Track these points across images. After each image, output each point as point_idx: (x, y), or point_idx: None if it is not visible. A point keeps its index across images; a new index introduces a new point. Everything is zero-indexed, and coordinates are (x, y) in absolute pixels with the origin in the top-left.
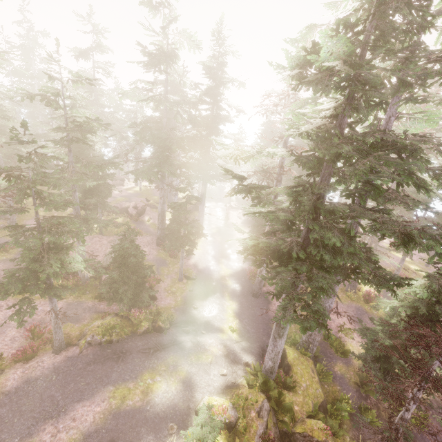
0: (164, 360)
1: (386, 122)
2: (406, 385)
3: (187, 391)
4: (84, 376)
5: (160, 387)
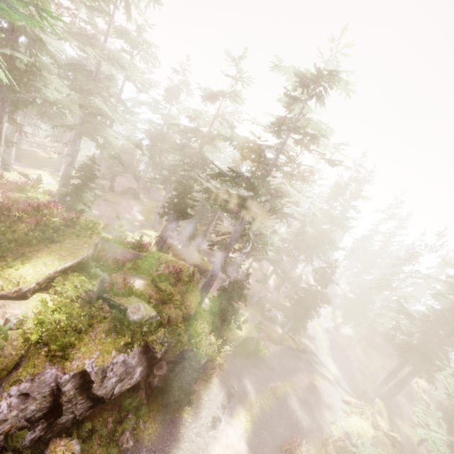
0: (317, 370)
1: None
2: None
3: (333, 390)
4: (292, 361)
5: (323, 382)
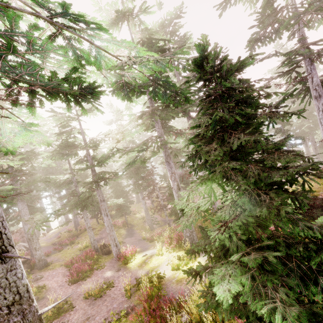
0: None
1: None
2: None
3: None
4: None
5: None
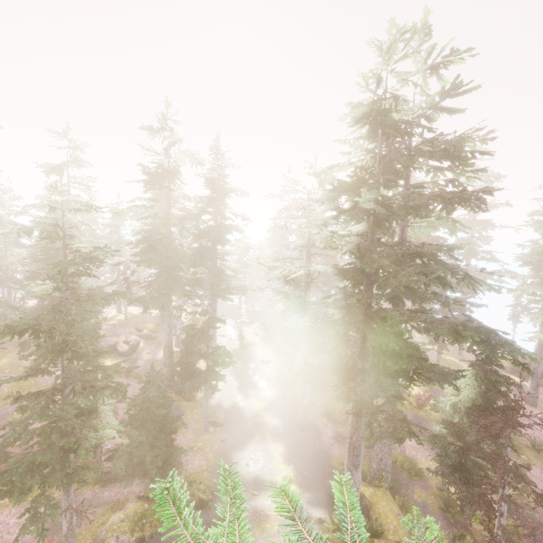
0: None
1: (401, 232)
2: (493, 481)
3: None
4: None
5: None
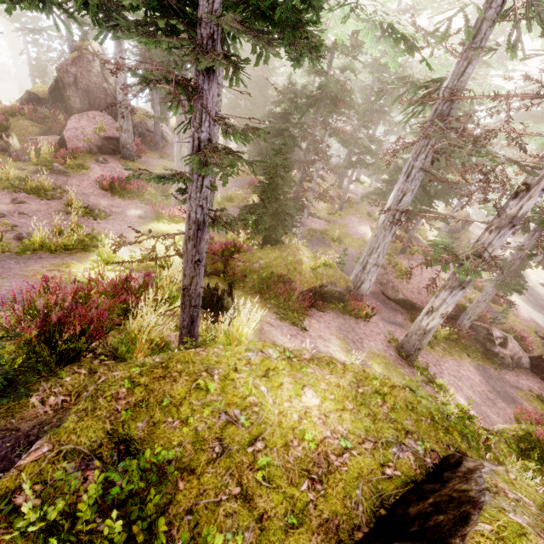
0: None
1: None
2: None
3: None
4: None
5: None
